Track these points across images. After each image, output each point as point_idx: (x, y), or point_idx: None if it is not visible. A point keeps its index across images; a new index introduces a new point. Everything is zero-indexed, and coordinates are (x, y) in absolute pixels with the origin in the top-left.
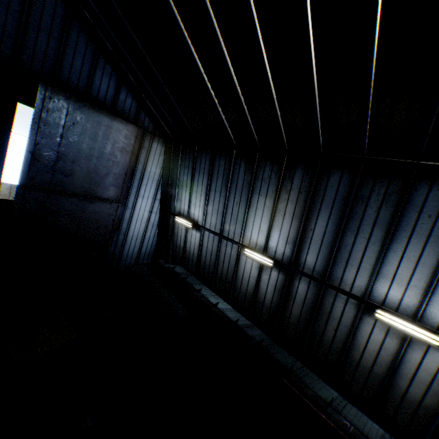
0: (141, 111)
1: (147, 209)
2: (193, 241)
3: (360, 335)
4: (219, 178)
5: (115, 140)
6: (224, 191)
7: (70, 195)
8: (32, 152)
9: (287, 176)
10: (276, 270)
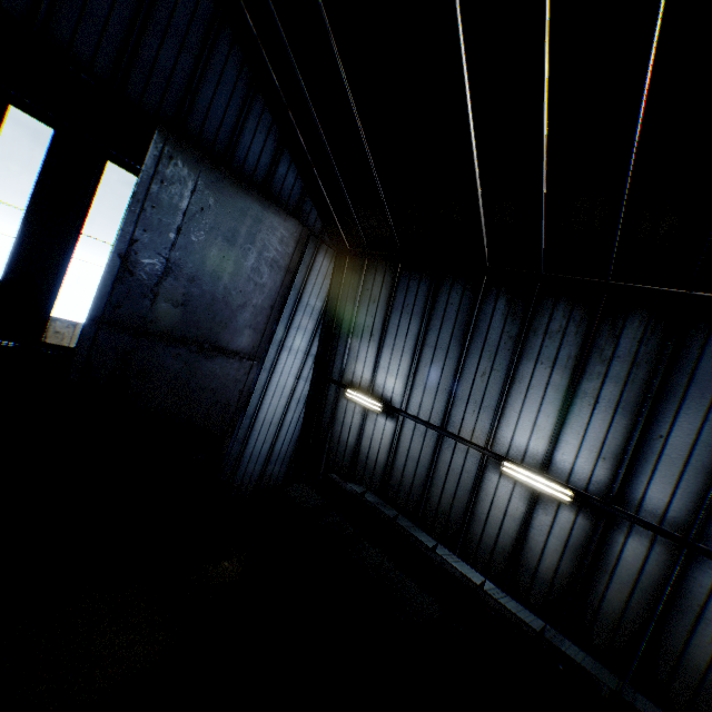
0: (307, 197)
1: (293, 372)
2: (378, 435)
3: None
4: (445, 324)
5: (264, 245)
6: (456, 348)
7: (175, 341)
8: (123, 256)
9: (605, 331)
10: (571, 508)
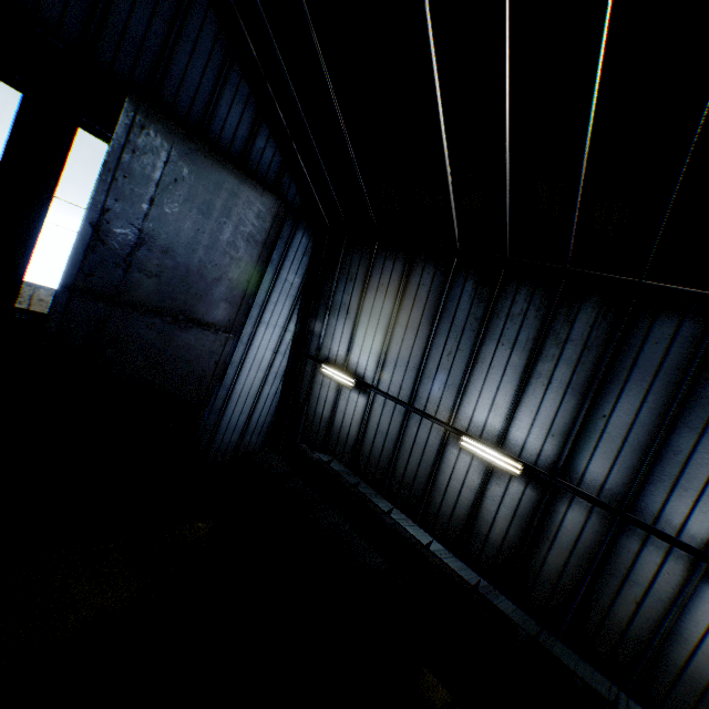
0: (286, 173)
1: (270, 346)
2: (351, 410)
3: (690, 619)
4: (417, 304)
5: (240, 220)
6: (426, 328)
7: (150, 311)
8: (94, 225)
9: (562, 316)
10: (521, 481)
